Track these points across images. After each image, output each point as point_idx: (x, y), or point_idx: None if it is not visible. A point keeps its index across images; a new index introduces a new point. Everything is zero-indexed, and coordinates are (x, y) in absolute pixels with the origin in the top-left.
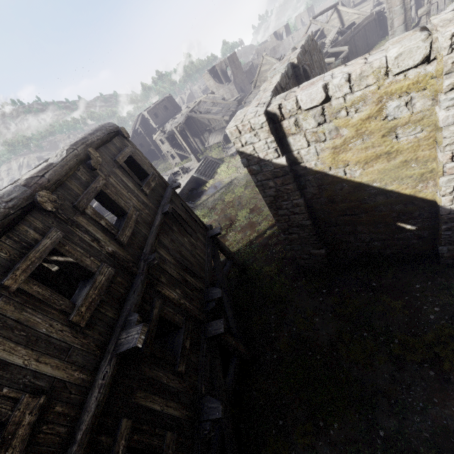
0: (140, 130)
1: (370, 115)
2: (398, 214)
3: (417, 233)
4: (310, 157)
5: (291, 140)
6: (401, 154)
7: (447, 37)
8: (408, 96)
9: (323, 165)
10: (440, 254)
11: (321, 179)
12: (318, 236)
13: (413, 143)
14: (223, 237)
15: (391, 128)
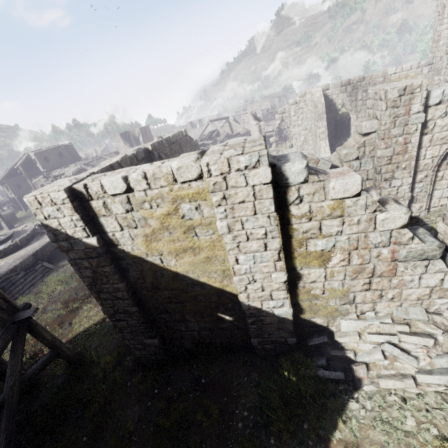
0: (21, 169)
1: (170, 212)
2: (216, 305)
3: (235, 323)
4: (126, 241)
5: (103, 220)
6: (203, 251)
7: (204, 164)
8: (196, 203)
9: (140, 251)
10: (254, 345)
11: (141, 264)
12: (148, 324)
13: (210, 243)
14: (75, 312)
15: (189, 226)
